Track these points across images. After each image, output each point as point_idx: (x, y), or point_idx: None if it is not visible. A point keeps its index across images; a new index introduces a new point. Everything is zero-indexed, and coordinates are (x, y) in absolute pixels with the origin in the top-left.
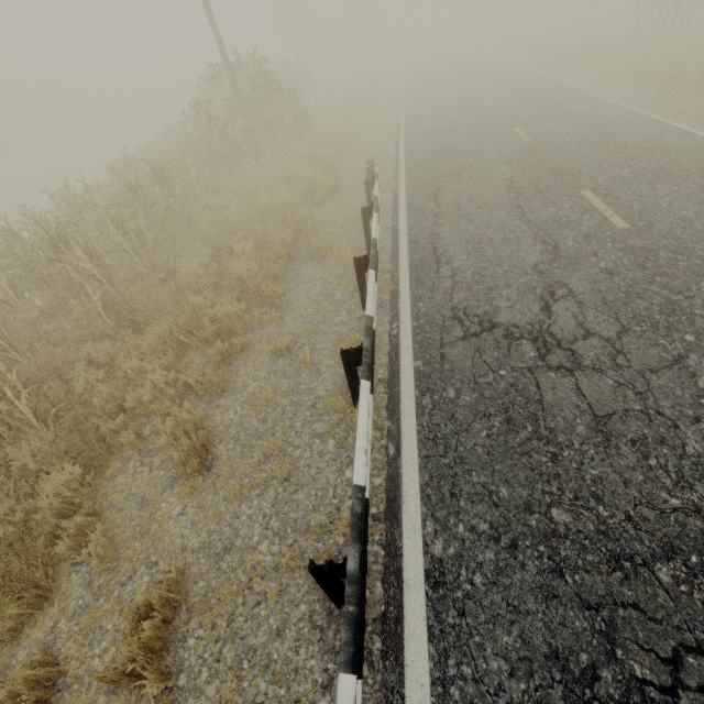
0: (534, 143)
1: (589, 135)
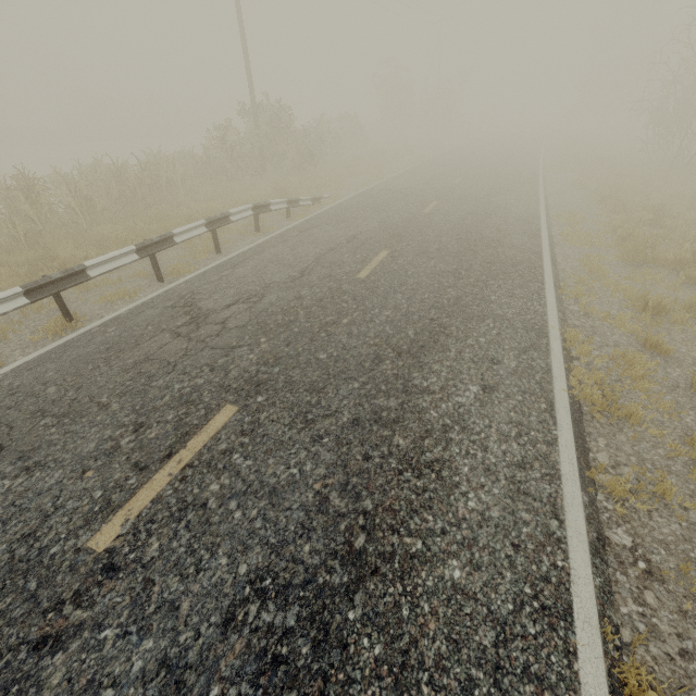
0: (424, 214)
1: (467, 219)
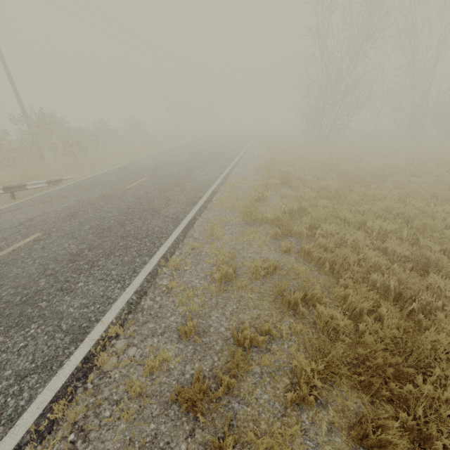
0: (123, 190)
1: (153, 192)
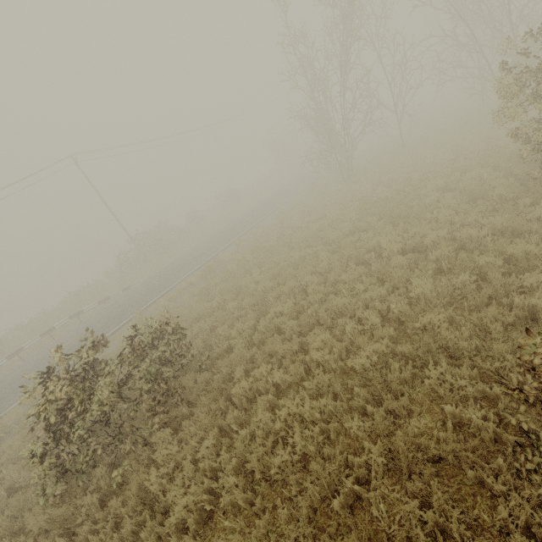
0: (134, 296)
1: (141, 297)
